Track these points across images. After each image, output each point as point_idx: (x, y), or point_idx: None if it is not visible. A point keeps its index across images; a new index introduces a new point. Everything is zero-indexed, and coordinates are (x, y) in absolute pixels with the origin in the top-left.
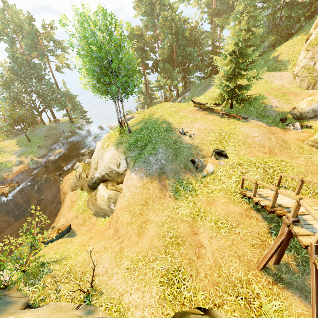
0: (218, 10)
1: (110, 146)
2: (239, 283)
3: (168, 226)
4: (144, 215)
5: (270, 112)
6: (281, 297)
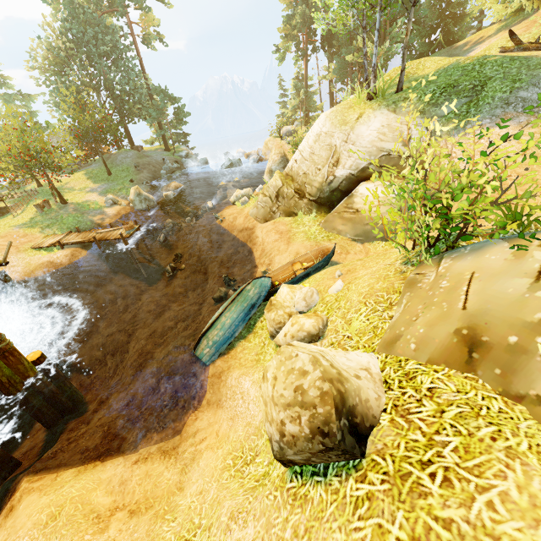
0: None
1: (368, 114)
2: None
3: None
4: None
5: None
6: None
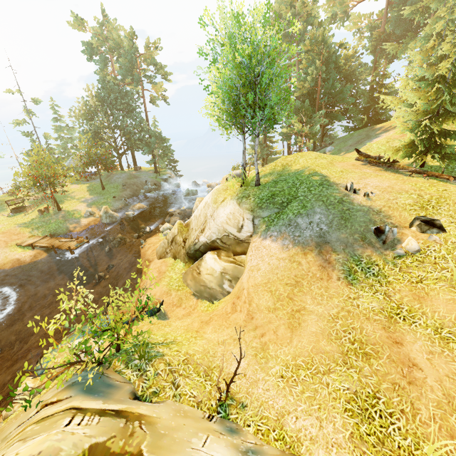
0: (388, 35)
1: (227, 201)
2: None
3: (343, 323)
4: (296, 301)
5: None
6: None
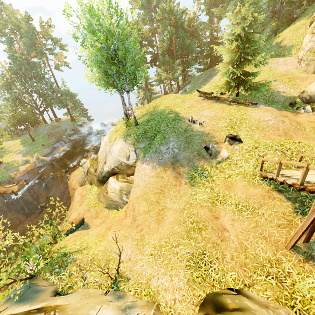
0: (215, 0)
1: (117, 139)
2: (268, 263)
3: (187, 212)
4: (161, 203)
5: (278, 97)
6: (314, 274)
